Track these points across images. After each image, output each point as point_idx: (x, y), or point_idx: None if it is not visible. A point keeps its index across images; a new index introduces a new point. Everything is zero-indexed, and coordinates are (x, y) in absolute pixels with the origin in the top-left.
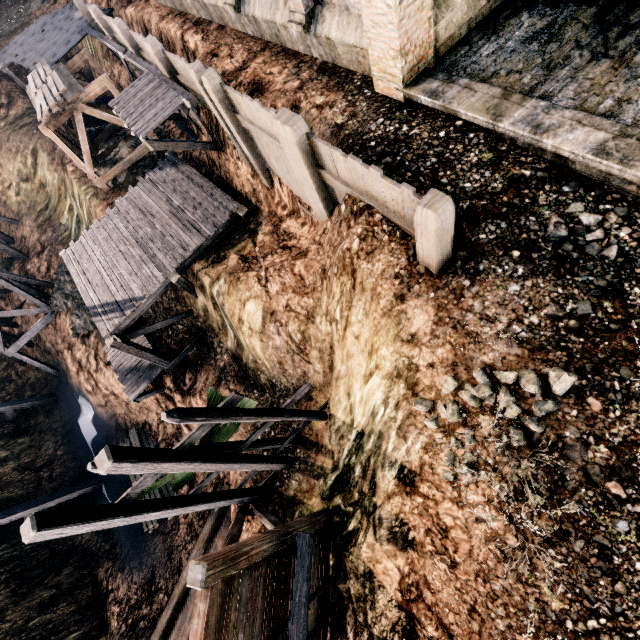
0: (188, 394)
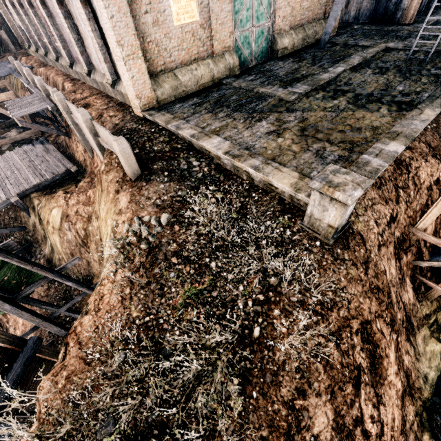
0: None
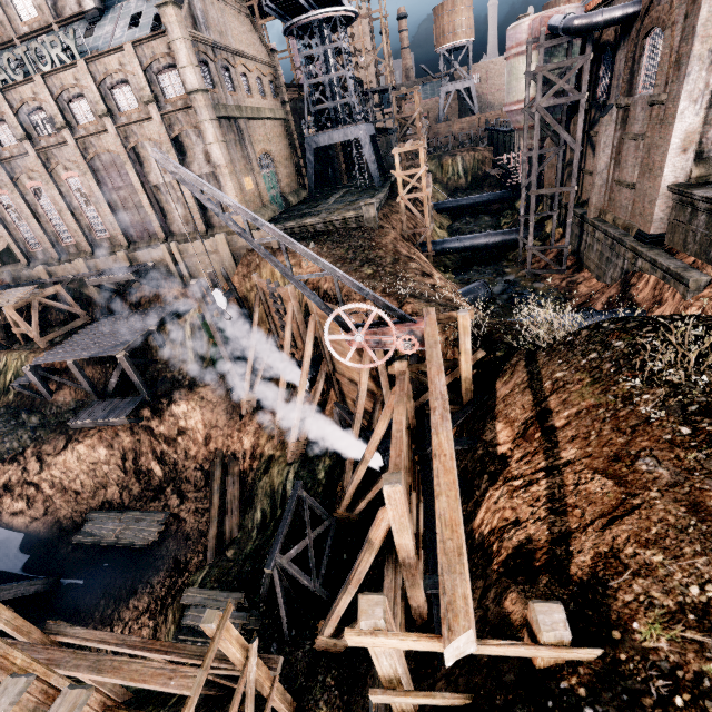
0: (168, 406)
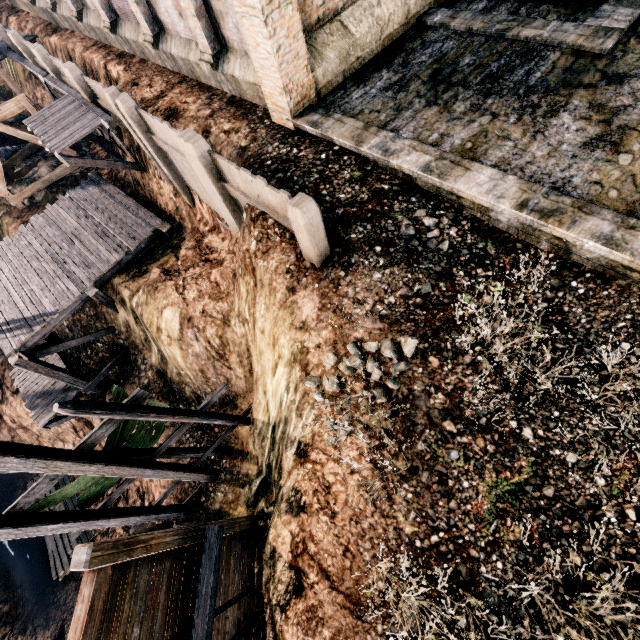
0: None
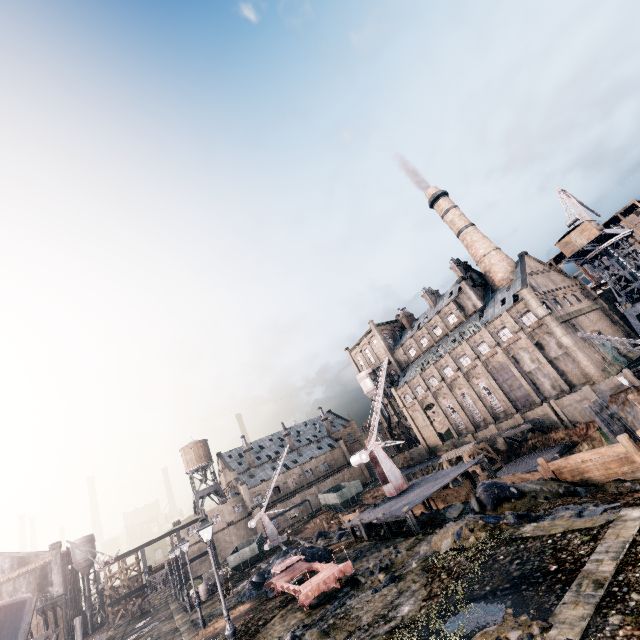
0: None
